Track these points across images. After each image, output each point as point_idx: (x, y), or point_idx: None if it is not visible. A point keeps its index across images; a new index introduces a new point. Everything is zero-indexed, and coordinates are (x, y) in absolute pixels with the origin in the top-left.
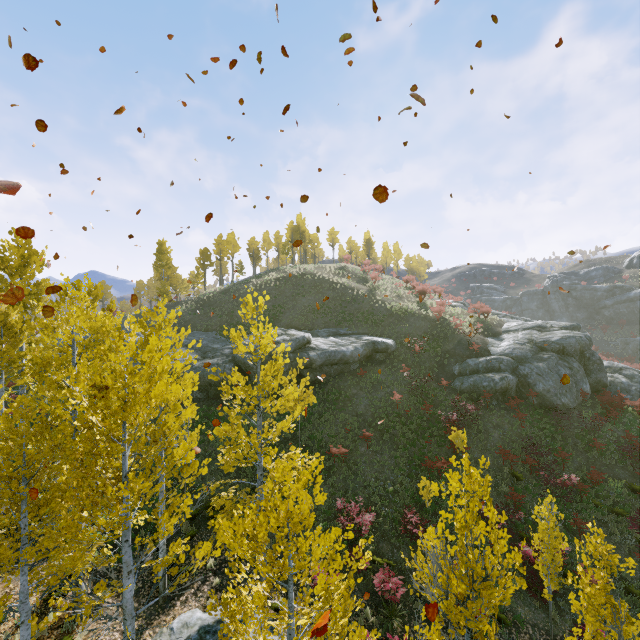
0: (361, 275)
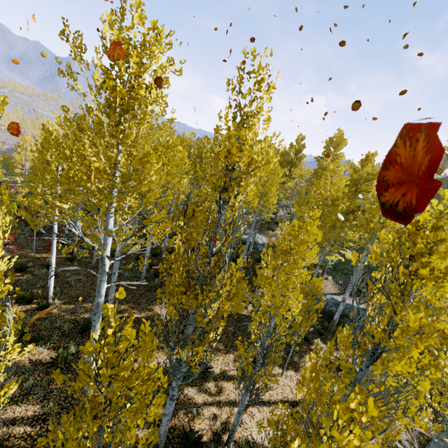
0: None
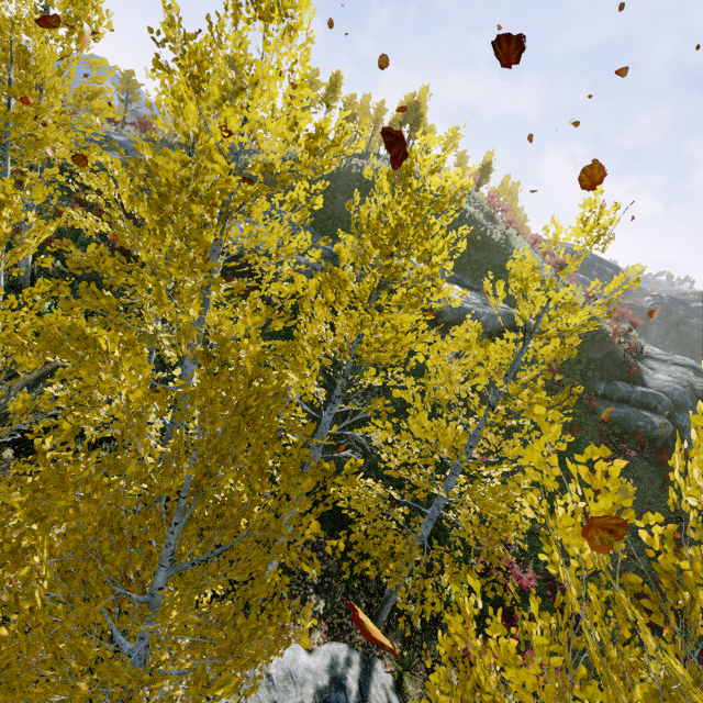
0: (488, 211)
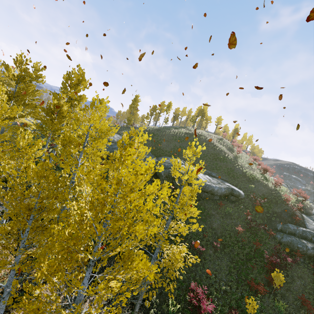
0: (230, 146)
